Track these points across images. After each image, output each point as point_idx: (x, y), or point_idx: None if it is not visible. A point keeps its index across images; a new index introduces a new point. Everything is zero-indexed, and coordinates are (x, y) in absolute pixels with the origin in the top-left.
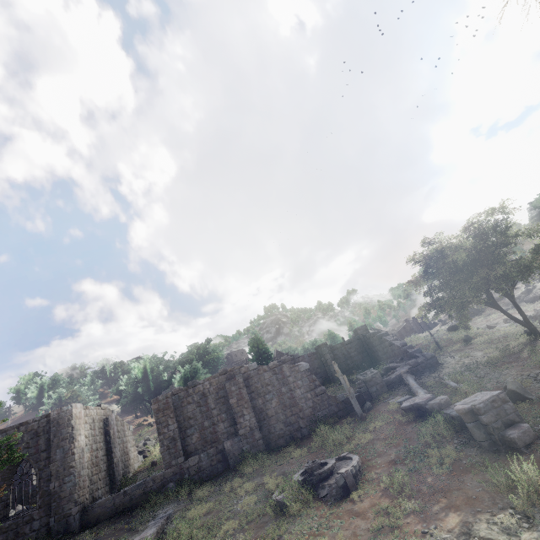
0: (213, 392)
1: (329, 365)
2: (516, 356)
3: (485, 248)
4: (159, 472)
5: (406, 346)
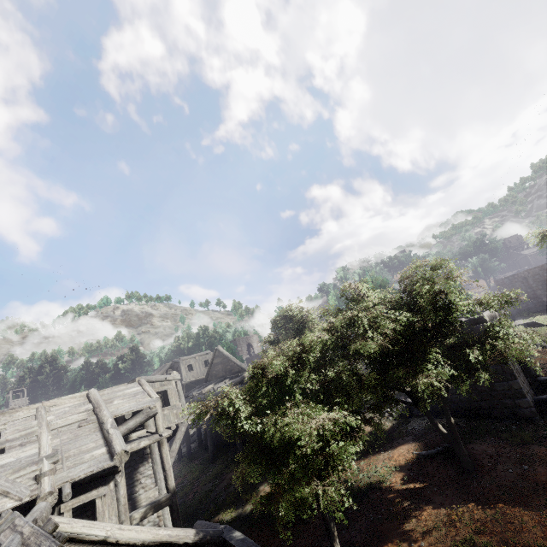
0: (530, 277)
1: None
2: None
3: None
4: None
5: None
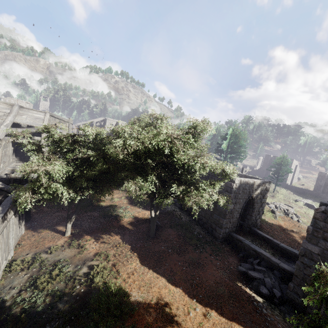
0: None
1: None
2: None
3: None
4: (307, 189)
5: None
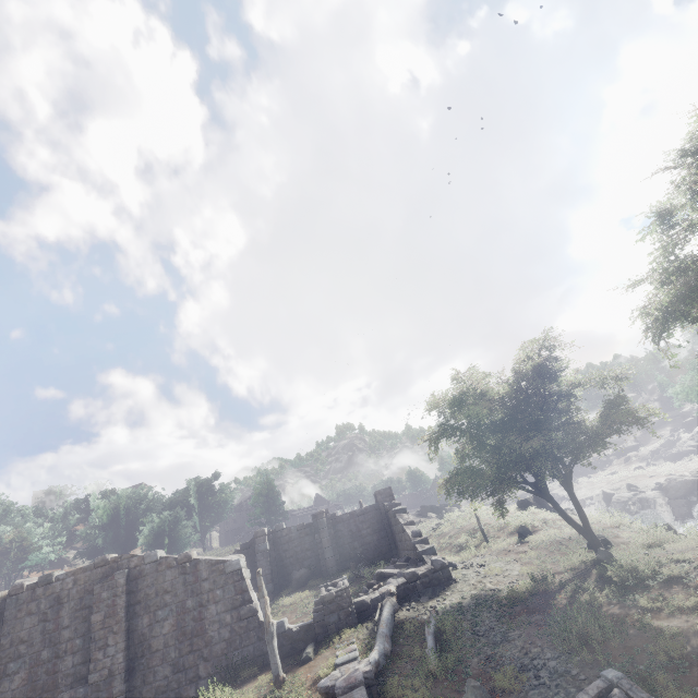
0: (74, 597)
1: (324, 548)
2: (550, 597)
3: (523, 401)
4: None
5: (418, 538)
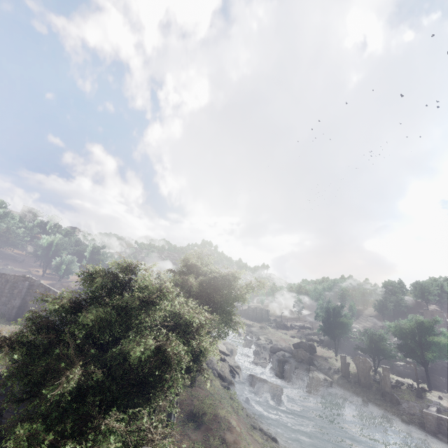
0: (12, 282)
1: None
2: None
3: None
4: None
5: None
